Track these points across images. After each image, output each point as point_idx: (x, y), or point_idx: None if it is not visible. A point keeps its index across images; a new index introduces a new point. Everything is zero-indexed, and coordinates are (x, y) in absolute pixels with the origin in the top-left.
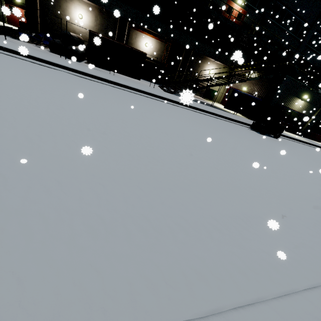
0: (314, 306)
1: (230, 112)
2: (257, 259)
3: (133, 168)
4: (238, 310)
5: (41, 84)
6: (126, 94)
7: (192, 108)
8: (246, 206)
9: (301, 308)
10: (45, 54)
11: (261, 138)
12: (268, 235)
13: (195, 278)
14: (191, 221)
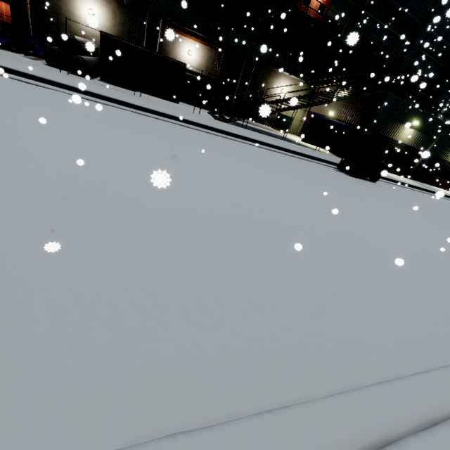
0: (381, 407)
1: (311, 147)
2: (310, 345)
3: (143, 225)
4: (263, 416)
5: (23, 109)
6: (156, 123)
7: (253, 141)
8: (308, 274)
9: (360, 409)
10: (36, 67)
11: (350, 182)
12: (333, 312)
13: (208, 373)
14: (219, 295)
